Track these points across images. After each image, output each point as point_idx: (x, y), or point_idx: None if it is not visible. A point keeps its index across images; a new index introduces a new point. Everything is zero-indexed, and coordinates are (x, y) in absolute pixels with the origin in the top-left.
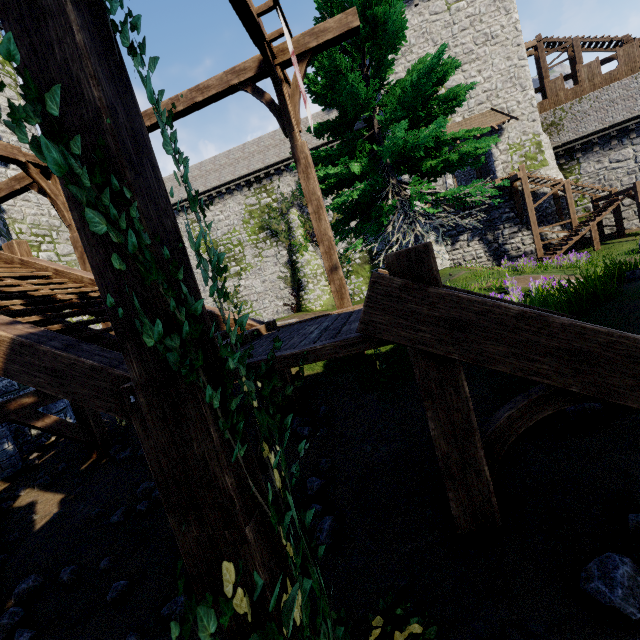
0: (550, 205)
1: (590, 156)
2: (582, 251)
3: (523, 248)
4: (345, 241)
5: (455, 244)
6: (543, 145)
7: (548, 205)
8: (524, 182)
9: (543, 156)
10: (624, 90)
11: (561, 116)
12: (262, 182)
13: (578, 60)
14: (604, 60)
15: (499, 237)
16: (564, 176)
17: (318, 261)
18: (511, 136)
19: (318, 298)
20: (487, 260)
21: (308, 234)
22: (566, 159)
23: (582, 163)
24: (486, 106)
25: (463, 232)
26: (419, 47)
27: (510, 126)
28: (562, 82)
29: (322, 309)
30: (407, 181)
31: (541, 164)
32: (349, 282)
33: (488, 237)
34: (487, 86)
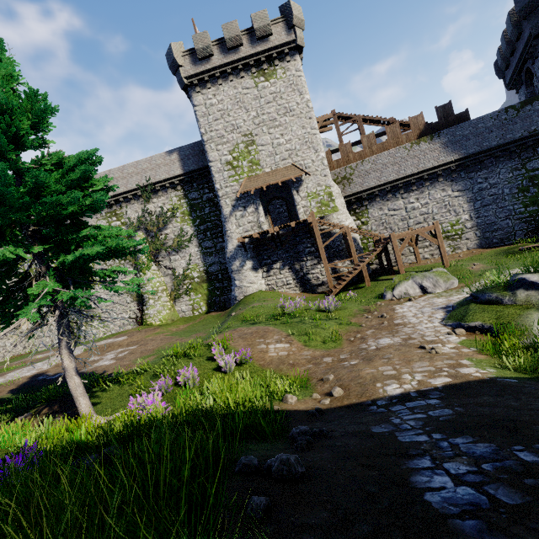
0: (341, 243)
1: (374, 204)
2: (361, 285)
3: (321, 278)
4: (185, 262)
5: (270, 271)
6: (334, 195)
7: (339, 243)
8: (314, 225)
9: (334, 204)
10: (392, 157)
11: (350, 172)
12: (113, 207)
13: (362, 131)
14: (383, 132)
15: (304, 267)
16: (358, 218)
17: (161, 279)
18: (309, 186)
19: (158, 313)
20: (295, 286)
21: (152, 255)
22: (358, 205)
23: (369, 209)
24: (288, 161)
25: (276, 261)
26: (235, 112)
27: (308, 178)
28: (350, 147)
29: (161, 323)
30: (228, 217)
31: (333, 210)
32: (189, 298)
33: (296, 266)
34: (288, 146)
